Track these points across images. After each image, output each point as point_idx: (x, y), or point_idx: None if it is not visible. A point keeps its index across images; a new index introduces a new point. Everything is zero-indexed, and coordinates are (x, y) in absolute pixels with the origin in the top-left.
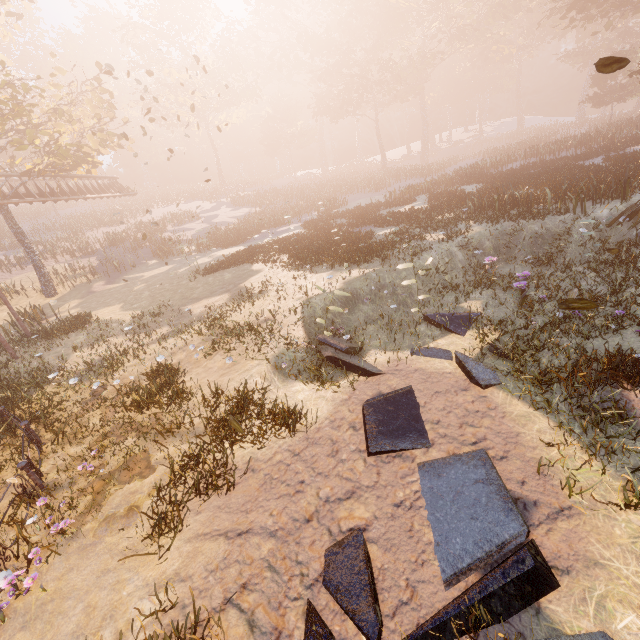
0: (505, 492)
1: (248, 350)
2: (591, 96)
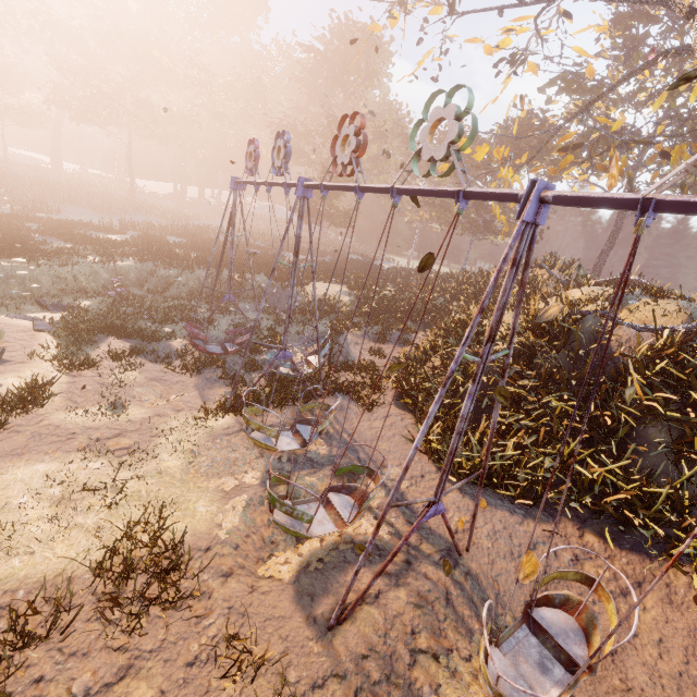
0: None
1: None
2: None
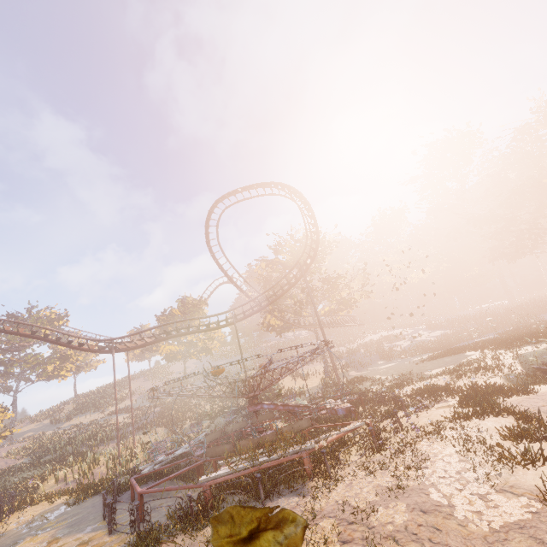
0: None
1: (484, 375)
2: None
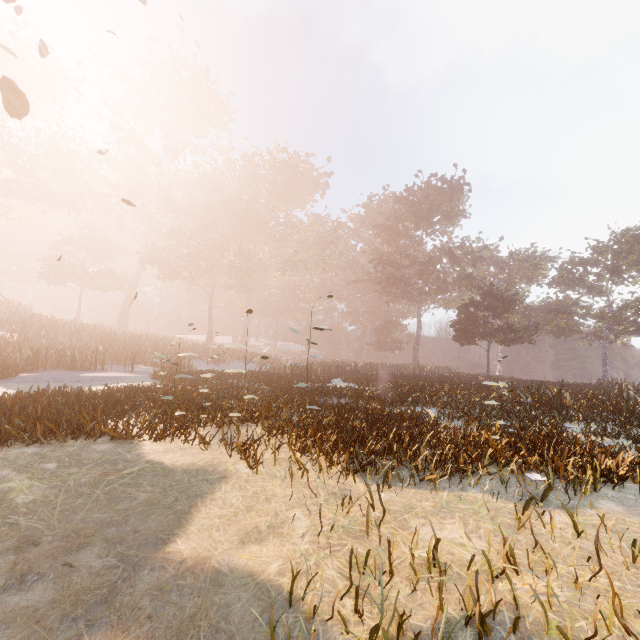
0: None
1: None
2: (378, 341)
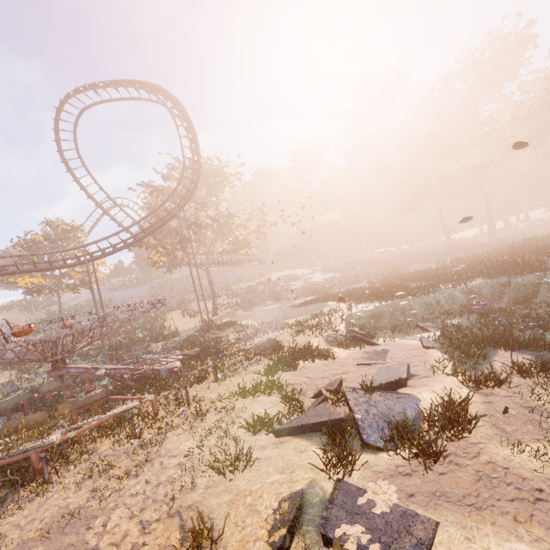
0: (406, 371)
1: (314, 333)
2: None
